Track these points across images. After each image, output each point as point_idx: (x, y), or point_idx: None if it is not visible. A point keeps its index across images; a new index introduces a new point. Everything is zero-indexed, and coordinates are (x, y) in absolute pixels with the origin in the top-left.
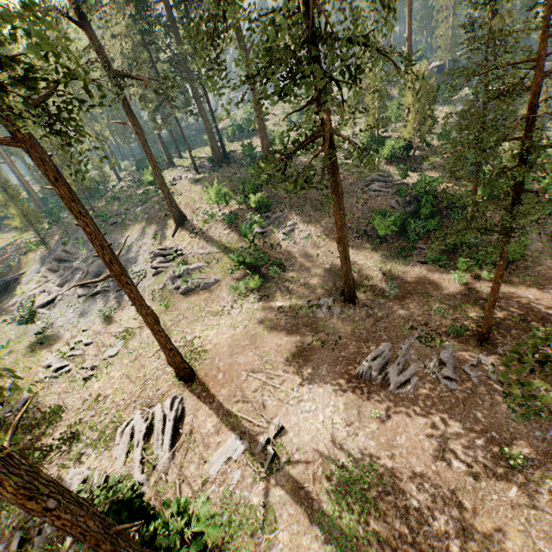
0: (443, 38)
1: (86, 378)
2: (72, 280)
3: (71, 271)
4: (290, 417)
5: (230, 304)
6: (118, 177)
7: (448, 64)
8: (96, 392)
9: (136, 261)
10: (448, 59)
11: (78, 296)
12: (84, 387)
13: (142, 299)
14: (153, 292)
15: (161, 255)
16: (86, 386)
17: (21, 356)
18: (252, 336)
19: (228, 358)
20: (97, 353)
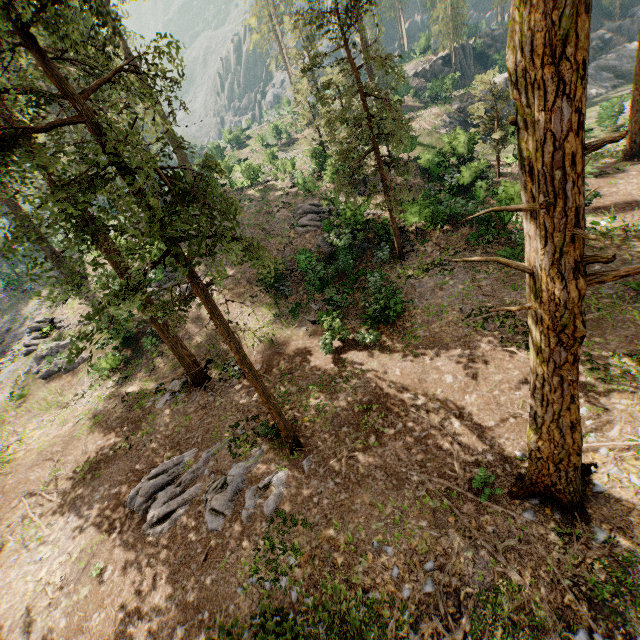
0: (444, 21)
1: None
2: None
3: None
4: (13, 570)
5: (85, 390)
6: None
7: (457, 53)
8: None
9: (23, 337)
10: (453, 47)
11: None
12: None
13: None
14: (20, 378)
15: (40, 329)
16: None
17: None
18: (70, 439)
19: (24, 472)
20: None
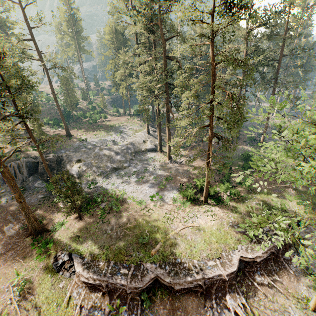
0: None
1: None
2: None
3: None
4: None
5: None
6: None
7: None
8: None
9: None
10: None
11: None
12: None
13: None
14: None
15: None
16: None
17: None
18: None
19: None
20: None
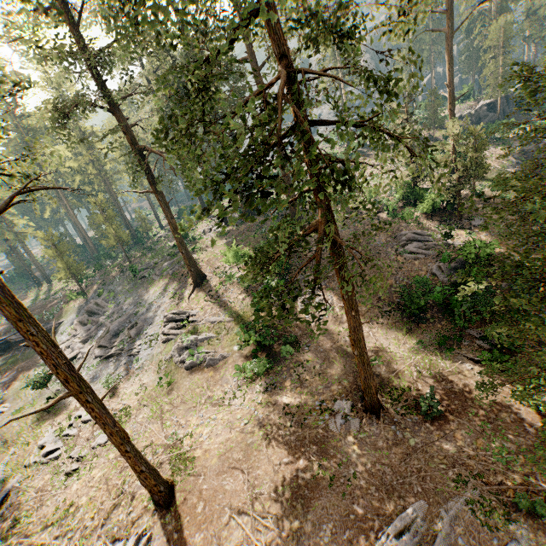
0: (493, 76)
1: (68, 473)
2: (95, 337)
3: (96, 326)
4: None
5: (233, 390)
6: (161, 225)
7: (501, 101)
8: (71, 498)
9: (152, 323)
10: (499, 97)
11: (95, 356)
12: (63, 486)
13: (107, 416)
14: (160, 363)
15: (174, 320)
16: (65, 485)
17: (27, 425)
18: (247, 447)
19: (214, 478)
20: (90, 436)
